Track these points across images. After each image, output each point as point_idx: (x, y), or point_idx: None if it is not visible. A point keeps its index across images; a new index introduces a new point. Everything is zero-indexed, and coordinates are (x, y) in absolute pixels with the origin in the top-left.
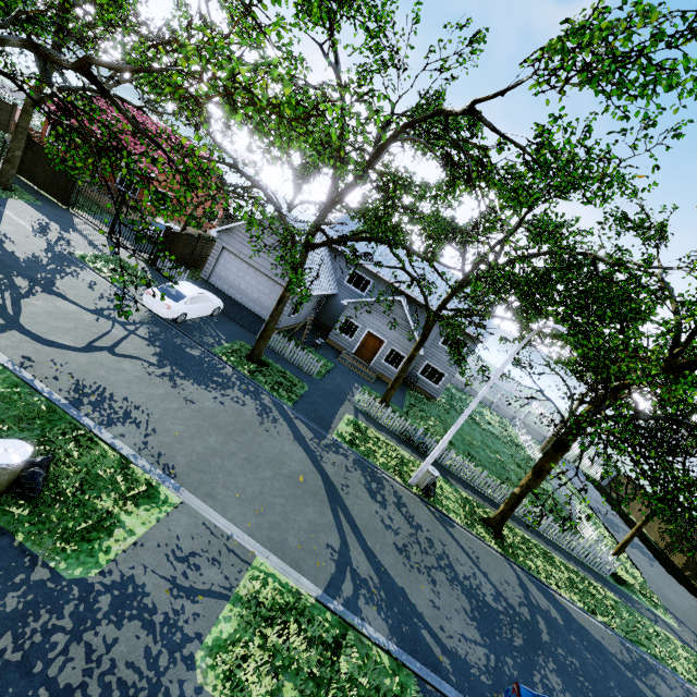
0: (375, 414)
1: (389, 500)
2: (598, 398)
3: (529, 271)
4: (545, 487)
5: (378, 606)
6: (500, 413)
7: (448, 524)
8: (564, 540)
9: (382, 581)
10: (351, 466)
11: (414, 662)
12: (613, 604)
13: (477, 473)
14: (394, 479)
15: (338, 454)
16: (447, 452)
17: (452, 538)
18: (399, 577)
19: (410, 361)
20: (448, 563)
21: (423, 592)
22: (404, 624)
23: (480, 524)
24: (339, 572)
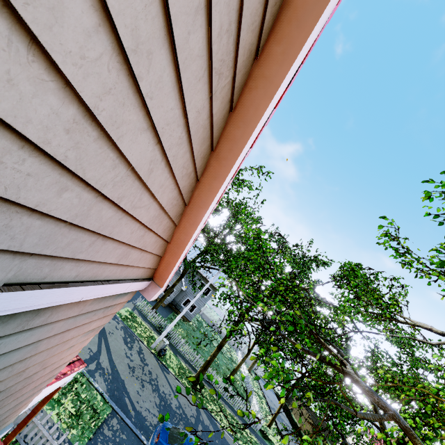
0: (146, 313)
1: (135, 348)
2: (248, 307)
3: (225, 245)
4: (240, 383)
5: (106, 379)
6: (231, 344)
7: (166, 371)
8: (238, 406)
9: (113, 372)
10: (119, 327)
11: (115, 405)
12: (253, 442)
13: (195, 355)
14: (143, 342)
15: (114, 320)
16: (180, 340)
17: (165, 377)
18: (123, 375)
19: (173, 286)
20: (156, 384)
21: (134, 386)
22: (117, 391)
23: (186, 379)
24: (90, 359)
